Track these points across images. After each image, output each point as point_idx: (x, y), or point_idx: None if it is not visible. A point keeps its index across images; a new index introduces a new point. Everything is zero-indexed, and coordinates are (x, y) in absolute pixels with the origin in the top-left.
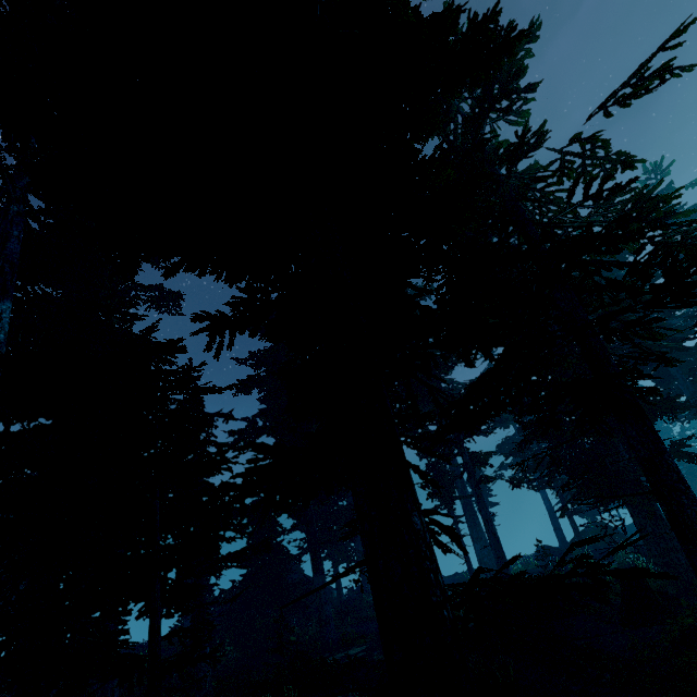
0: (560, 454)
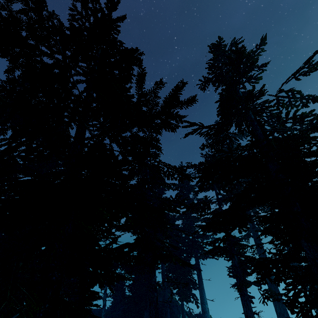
0: (297, 288)
